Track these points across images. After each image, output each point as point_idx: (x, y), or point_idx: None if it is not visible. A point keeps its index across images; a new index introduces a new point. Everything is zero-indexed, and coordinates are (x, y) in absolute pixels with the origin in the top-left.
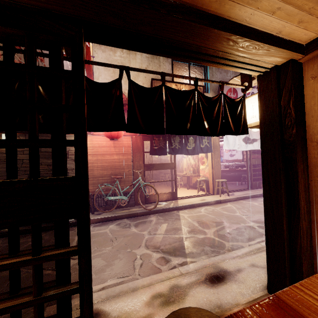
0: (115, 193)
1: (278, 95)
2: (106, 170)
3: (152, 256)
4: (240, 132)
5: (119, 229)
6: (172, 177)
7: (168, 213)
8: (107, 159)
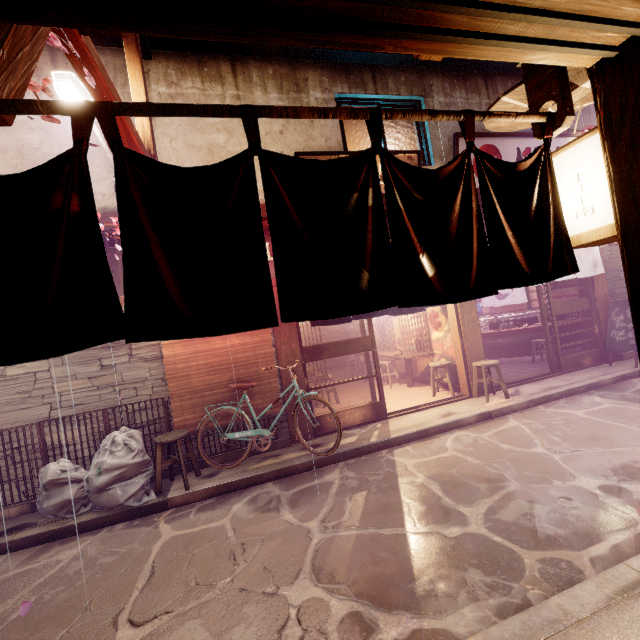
0: (243, 422)
1: None
2: (217, 372)
3: (328, 609)
4: (548, 271)
5: (255, 515)
6: (370, 369)
7: (367, 460)
8: (218, 349)
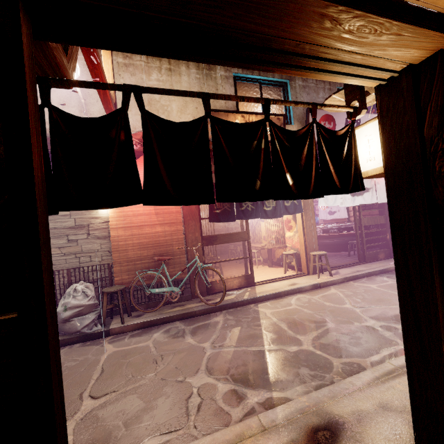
0: (161, 282)
1: (418, 119)
2: (145, 249)
3: (216, 388)
4: (349, 188)
5: (168, 340)
6: (245, 253)
7: (241, 309)
8: (147, 233)
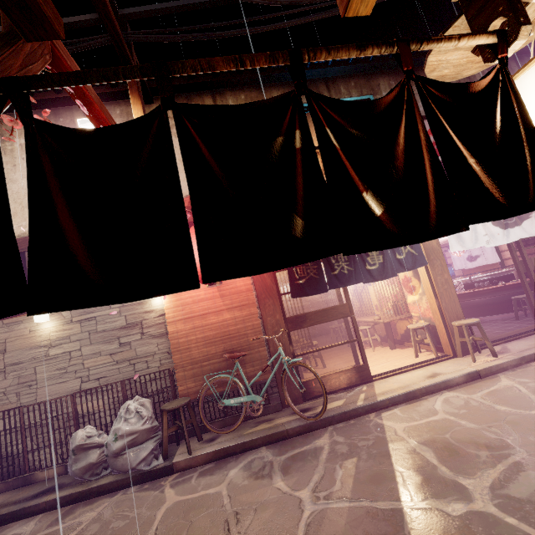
0: (237, 388)
1: None
2: (213, 344)
3: None
4: (530, 199)
5: (249, 482)
6: (350, 334)
7: (355, 424)
8: (212, 323)
